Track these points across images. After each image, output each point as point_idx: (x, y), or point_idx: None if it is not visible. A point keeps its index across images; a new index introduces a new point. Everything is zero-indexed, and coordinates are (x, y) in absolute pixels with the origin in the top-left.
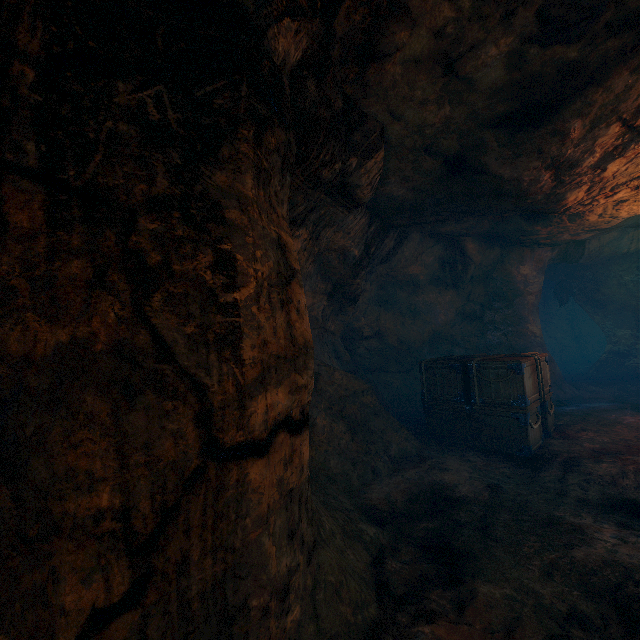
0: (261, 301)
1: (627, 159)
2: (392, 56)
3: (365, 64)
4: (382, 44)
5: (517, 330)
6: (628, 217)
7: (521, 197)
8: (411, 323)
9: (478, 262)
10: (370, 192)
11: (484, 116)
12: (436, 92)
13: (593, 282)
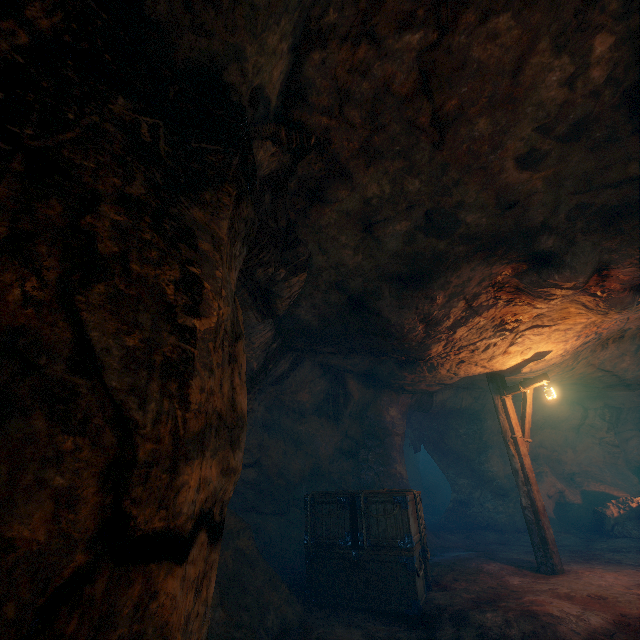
0: (217, 341)
1: (468, 328)
2: (332, 204)
3: (311, 202)
4: (328, 193)
5: (388, 470)
6: (463, 377)
7: (401, 341)
8: (293, 453)
9: (357, 398)
10: (288, 305)
11: (384, 270)
12: (355, 241)
13: (438, 432)
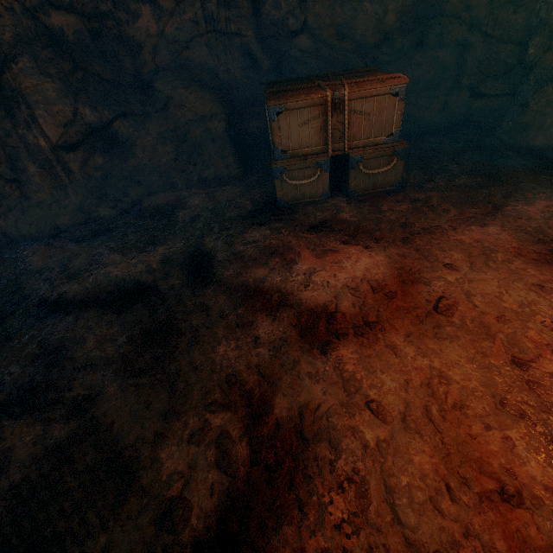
0: None
1: None
2: None
3: None
4: None
5: None
6: None
7: None
8: None
9: None
10: None
11: None
12: None
13: None
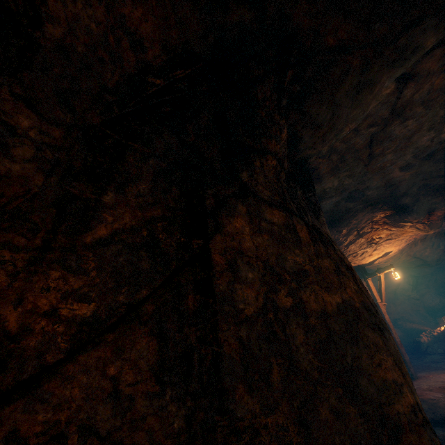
0: None
1: (355, 244)
2: None
3: None
4: None
5: None
6: None
7: None
8: None
9: None
10: None
11: None
12: None
13: None
